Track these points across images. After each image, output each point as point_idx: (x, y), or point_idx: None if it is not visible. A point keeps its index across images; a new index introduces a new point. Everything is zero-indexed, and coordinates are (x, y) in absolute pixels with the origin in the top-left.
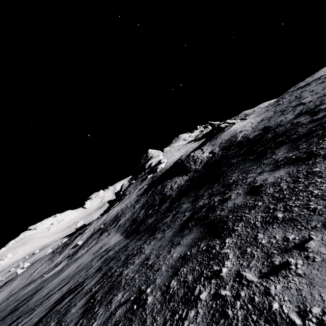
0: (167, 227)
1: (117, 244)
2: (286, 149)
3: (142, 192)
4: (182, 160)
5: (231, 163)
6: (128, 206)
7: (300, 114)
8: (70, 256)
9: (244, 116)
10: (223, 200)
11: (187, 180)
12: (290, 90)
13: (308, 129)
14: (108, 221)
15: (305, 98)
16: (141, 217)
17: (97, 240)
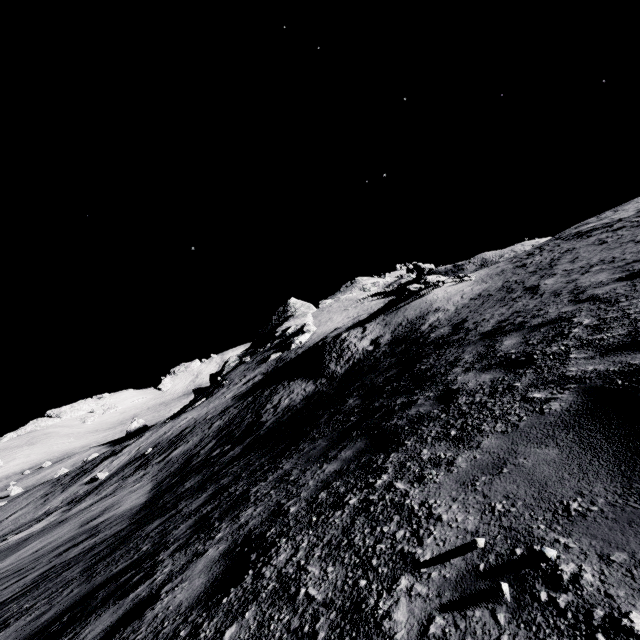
0: (96, 573)
1: (117, 521)
2: (341, 462)
3: (244, 391)
4: (323, 344)
5: (342, 405)
6: (207, 416)
7: (492, 332)
8: (74, 502)
9: (480, 264)
10: (137, 582)
11: (307, 397)
12: (567, 231)
13: (409, 419)
14: (163, 442)
15: (551, 276)
16: (199, 459)
17: (120, 483)
